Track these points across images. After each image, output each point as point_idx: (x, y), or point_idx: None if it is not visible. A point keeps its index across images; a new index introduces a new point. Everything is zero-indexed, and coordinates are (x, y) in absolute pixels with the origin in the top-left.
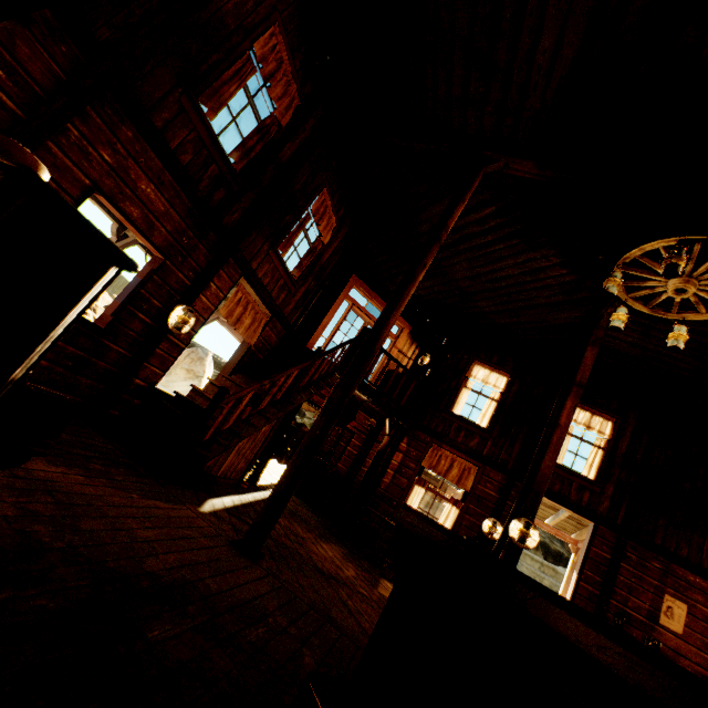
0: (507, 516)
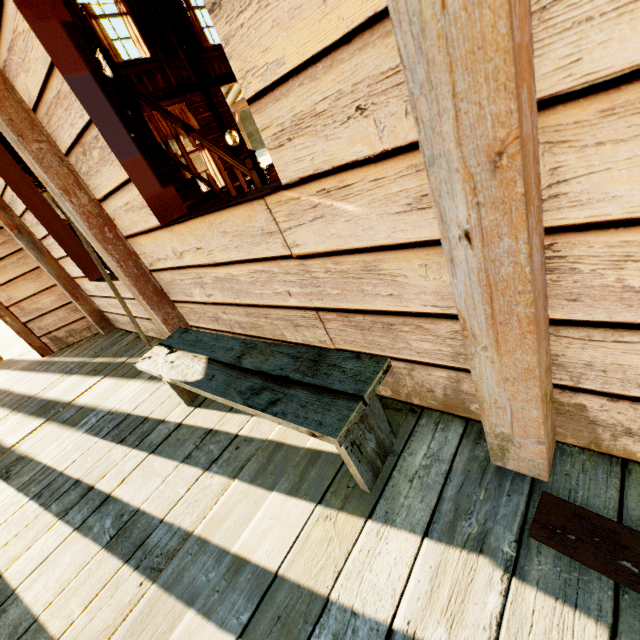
0: (226, 122)
